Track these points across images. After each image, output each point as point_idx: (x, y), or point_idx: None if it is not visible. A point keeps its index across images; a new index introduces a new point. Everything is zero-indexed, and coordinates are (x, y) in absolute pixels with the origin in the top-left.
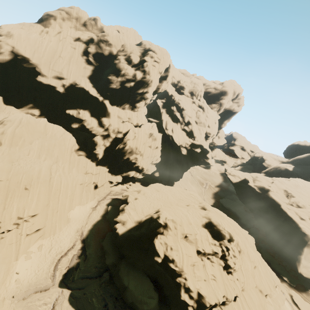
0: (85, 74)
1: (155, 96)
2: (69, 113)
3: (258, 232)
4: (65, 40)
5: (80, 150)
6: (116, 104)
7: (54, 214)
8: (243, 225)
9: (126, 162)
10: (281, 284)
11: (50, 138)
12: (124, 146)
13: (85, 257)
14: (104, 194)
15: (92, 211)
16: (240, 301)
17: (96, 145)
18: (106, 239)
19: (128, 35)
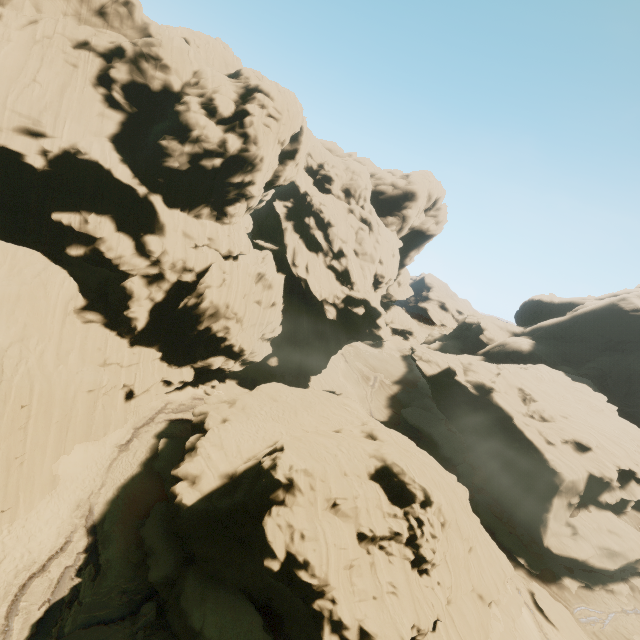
0: (101, 131)
1: (270, 192)
2: (61, 221)
3: (472, 471)
4: (50, 44)
5: (88, 309)
6: (181, 206)
7: (14, 470)
8: (446, 459)
9: (203, 338)
10: (515, 572)
11: (6, 280)
12: (198, 300)
13: (95, 570)
14: (150, 412)
15: (119, 455)
16: (443, 627)
17: (129, 298)
18: (152, 519)
19: (209, 52)
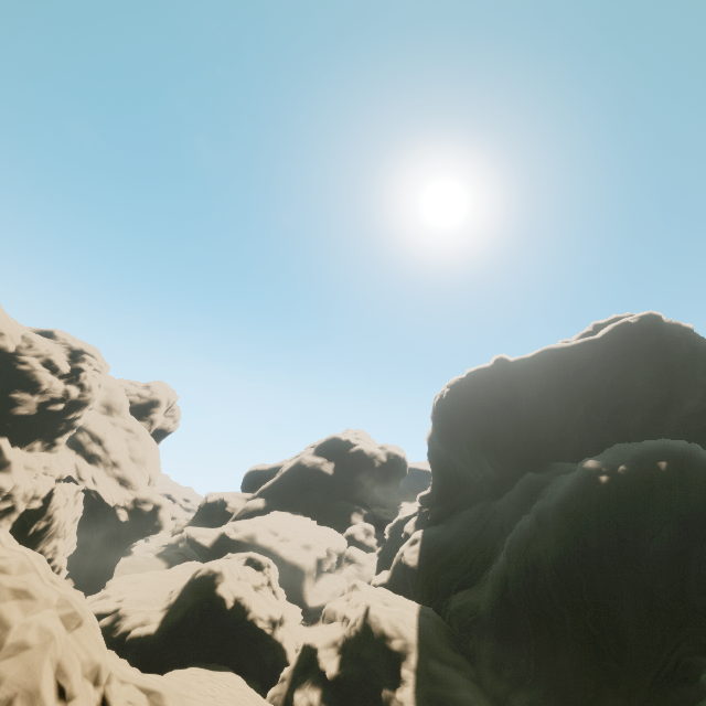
0: None
1: None
2: None
3: None
4: None
5: None
6: (19, 444)
7: None
8: None
9: None
10: None
11: None
12: (49, 522)
13: None
14: None
15: None
16: (290, 621)
17: None
18: None
19: None
